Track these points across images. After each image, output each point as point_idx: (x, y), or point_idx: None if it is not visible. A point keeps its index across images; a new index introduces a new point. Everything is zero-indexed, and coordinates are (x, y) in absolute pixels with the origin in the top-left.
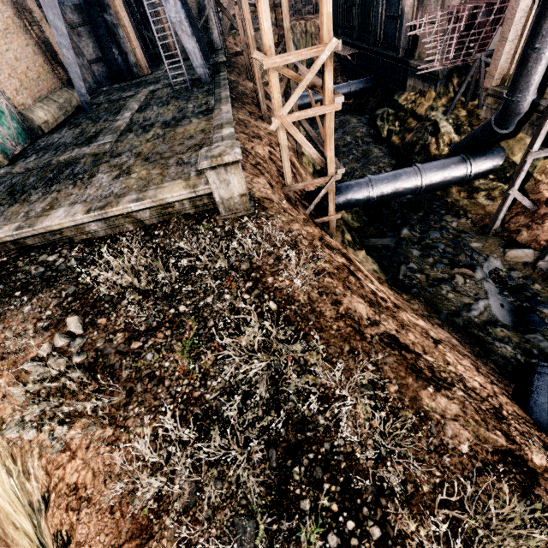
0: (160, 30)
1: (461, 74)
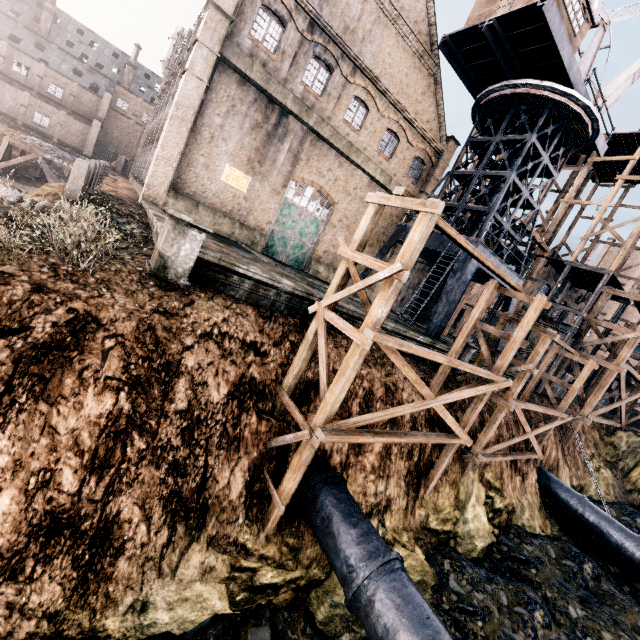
0: None
1: None
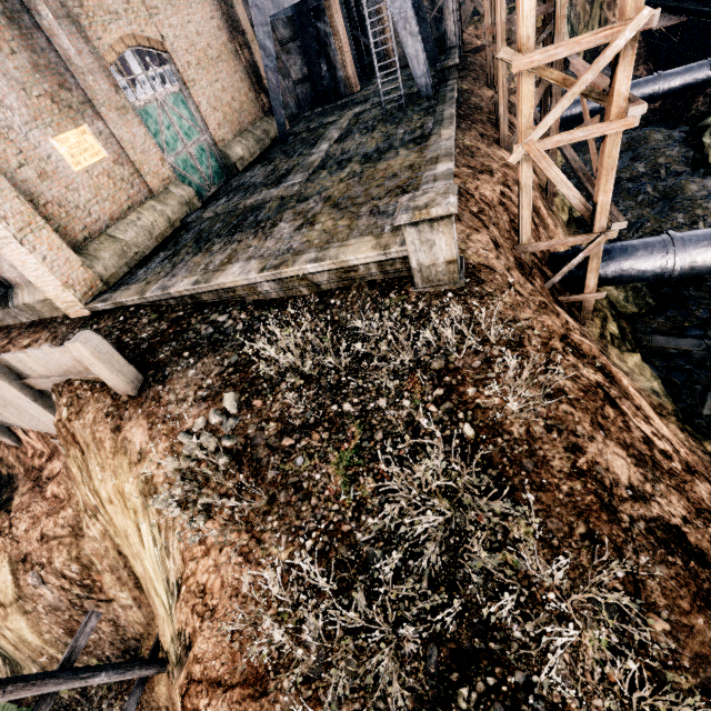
0: (379, 32)
1: None
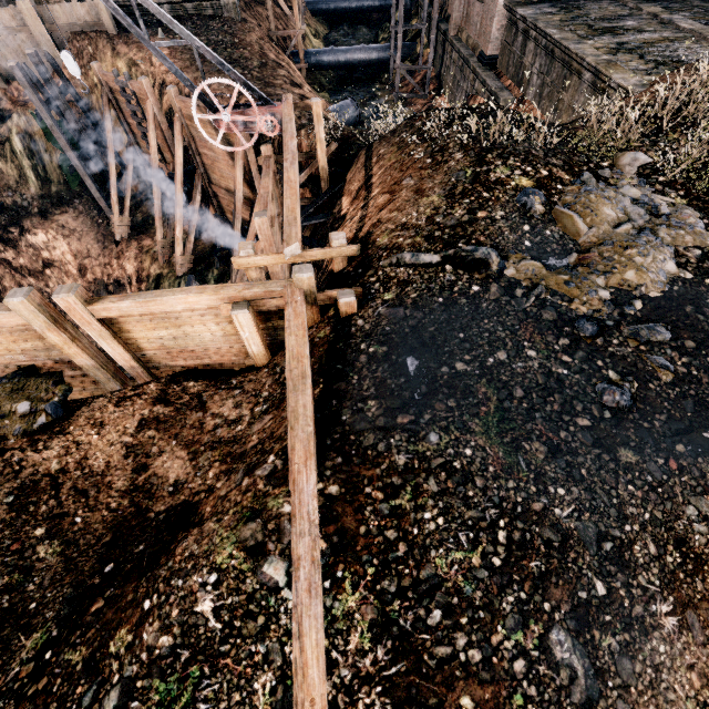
0: None
1: None
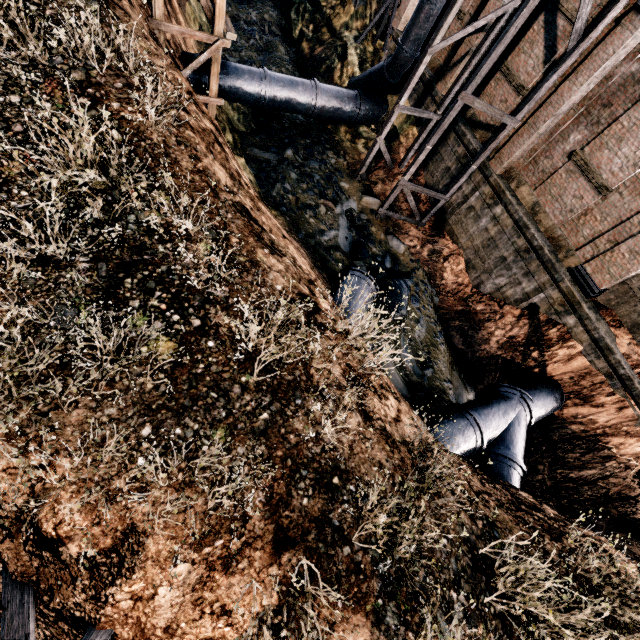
0: None
1: (380, 2)
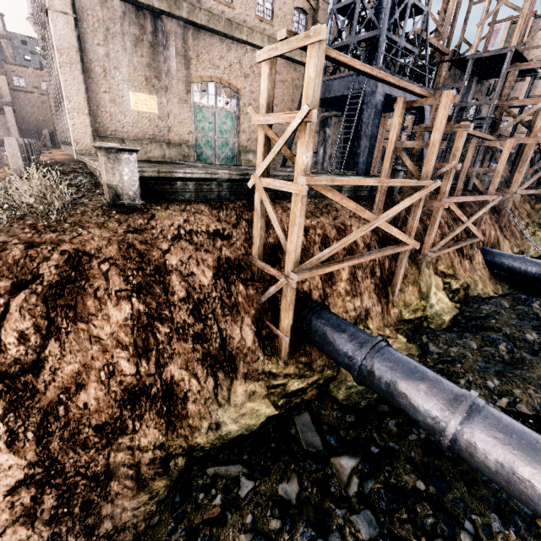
0: None
1: None
